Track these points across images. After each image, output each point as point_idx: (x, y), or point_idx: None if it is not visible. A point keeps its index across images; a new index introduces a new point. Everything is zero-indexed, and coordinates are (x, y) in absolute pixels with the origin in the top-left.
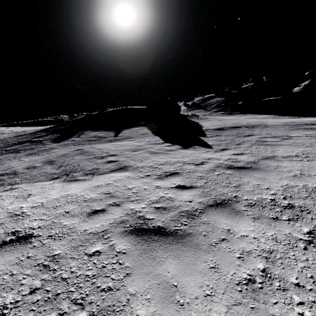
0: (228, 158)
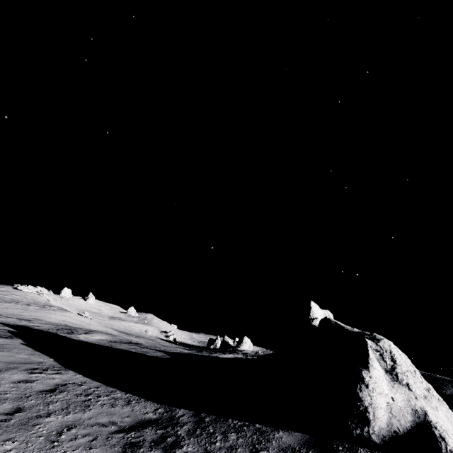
0: None
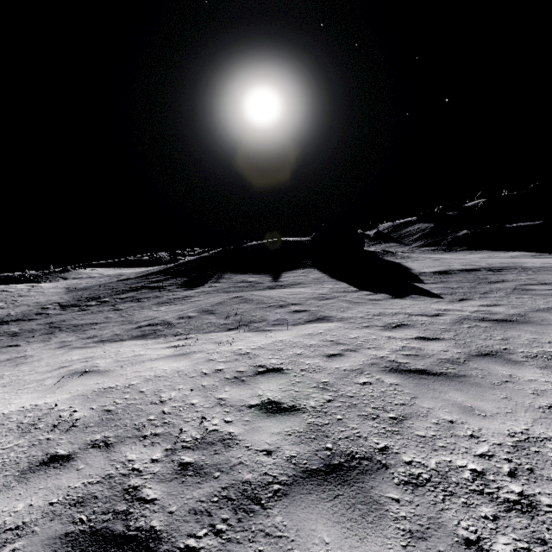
0: (476, 309)
